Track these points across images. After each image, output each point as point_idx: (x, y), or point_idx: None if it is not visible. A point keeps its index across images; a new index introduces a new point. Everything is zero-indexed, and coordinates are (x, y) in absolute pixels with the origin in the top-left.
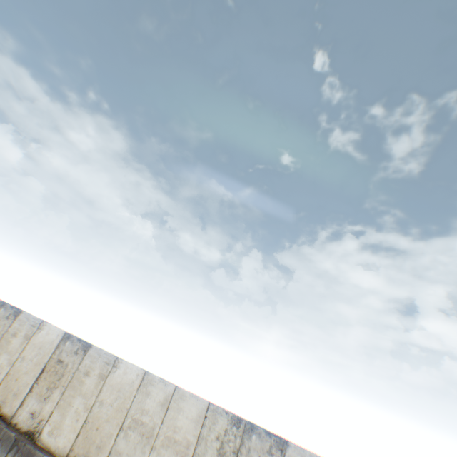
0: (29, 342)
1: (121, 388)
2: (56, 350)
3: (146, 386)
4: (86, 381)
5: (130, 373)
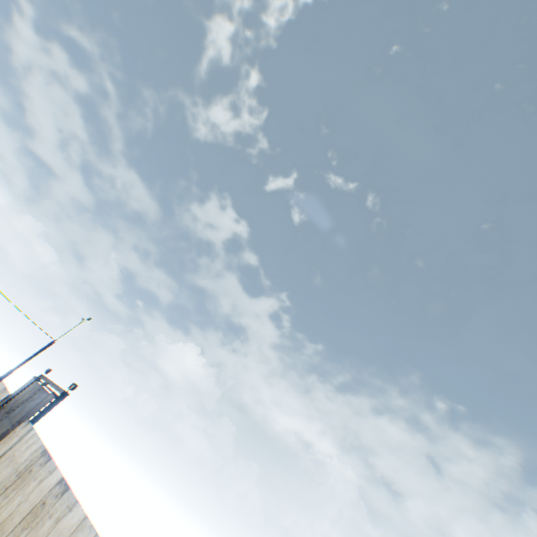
0: (39, 484)
1: (62, 531)
2: (48, 492)
3: (78, 531)
4: (47, 523)
5: (76, 516)
